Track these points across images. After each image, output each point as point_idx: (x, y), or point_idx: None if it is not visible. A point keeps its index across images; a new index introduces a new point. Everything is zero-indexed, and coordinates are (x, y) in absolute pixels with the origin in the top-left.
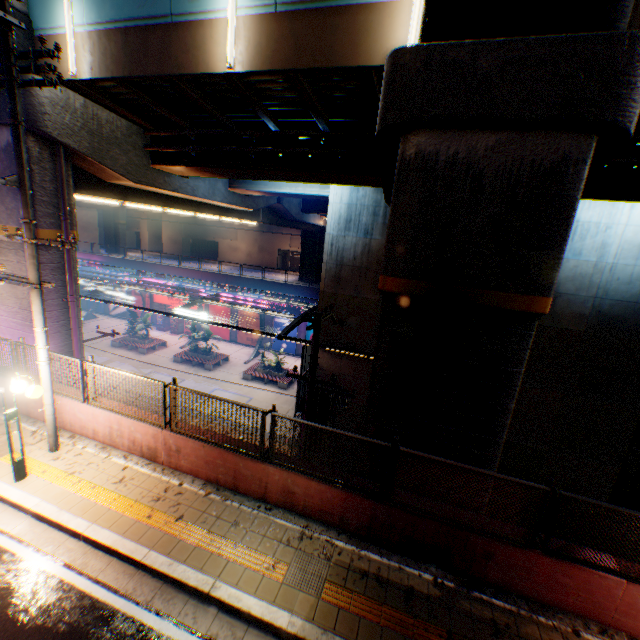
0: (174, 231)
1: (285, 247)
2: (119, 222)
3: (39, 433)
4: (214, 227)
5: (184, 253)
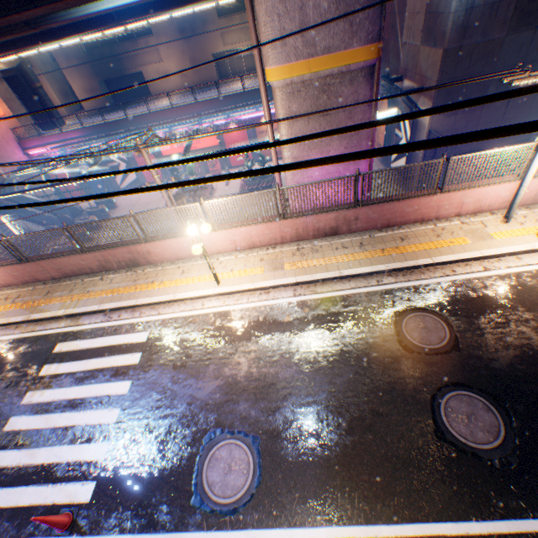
0: (83, 78)
1: (219, 49)
2: (36, 87)
3: (468, 223)
4: (128, 54)
5: (109, 102)
